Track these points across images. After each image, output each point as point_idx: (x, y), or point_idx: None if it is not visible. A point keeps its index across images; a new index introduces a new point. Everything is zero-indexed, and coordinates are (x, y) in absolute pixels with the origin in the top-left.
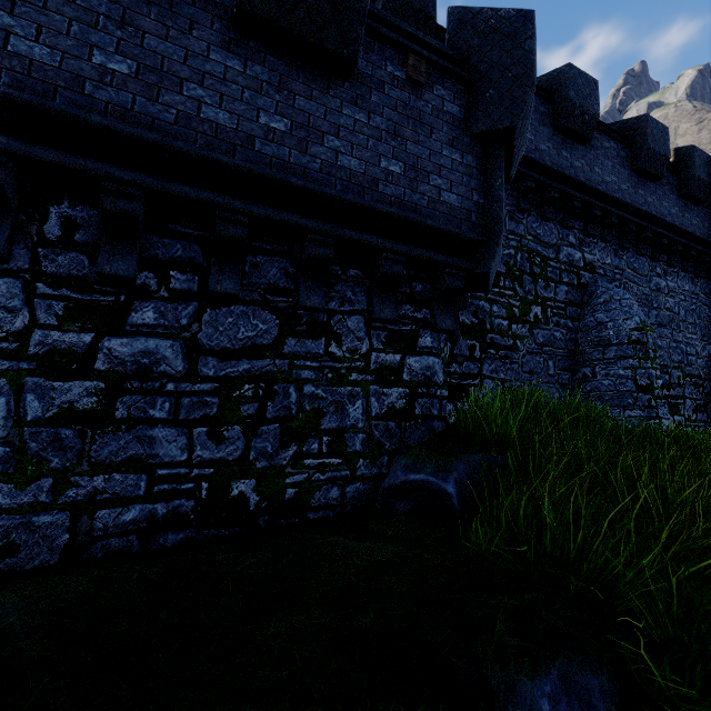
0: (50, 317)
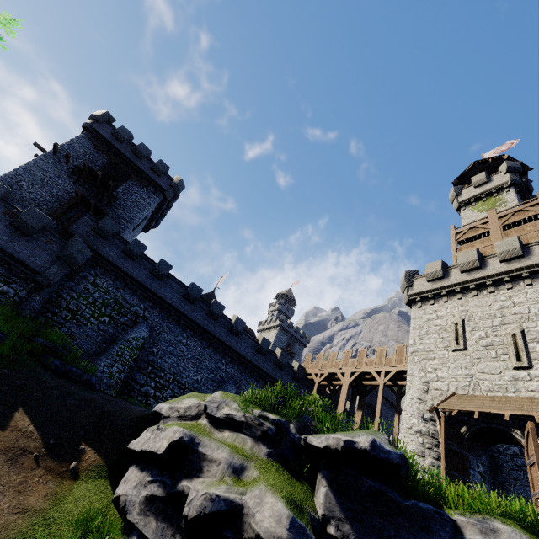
0: None
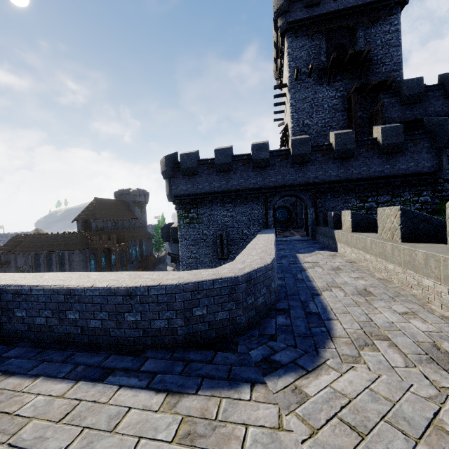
0: (358, 202)
